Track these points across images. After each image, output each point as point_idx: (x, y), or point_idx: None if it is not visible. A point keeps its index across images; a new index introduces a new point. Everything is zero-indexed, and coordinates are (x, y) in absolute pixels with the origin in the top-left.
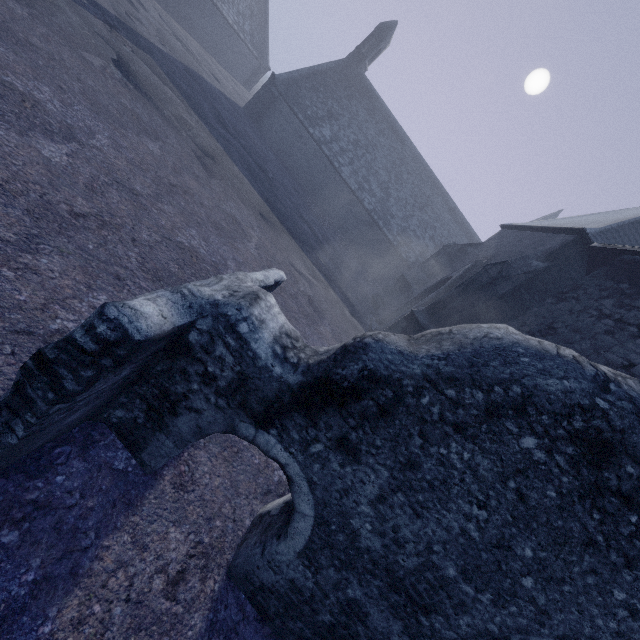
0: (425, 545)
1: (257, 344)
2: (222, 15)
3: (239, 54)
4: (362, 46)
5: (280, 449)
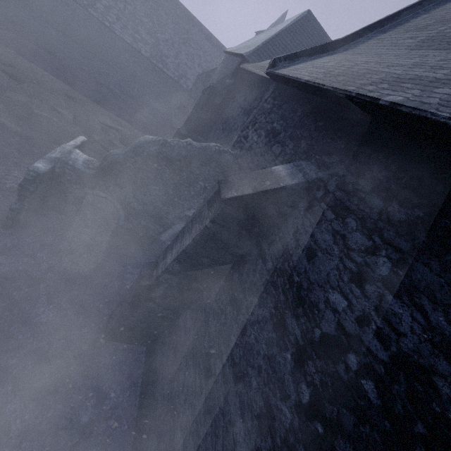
0: (151, 202)
1: (78, 166)
2: None
3: None
4: None
5: (102, 193)
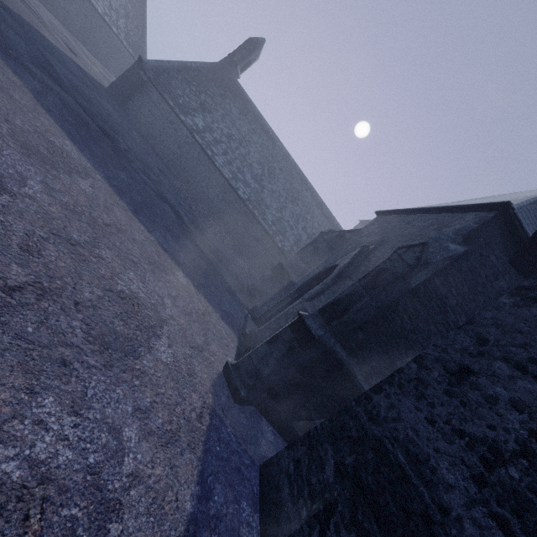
0: None
1: None
2: (89, 1)
3: (113, 48)
4: (234, 54)
5: None
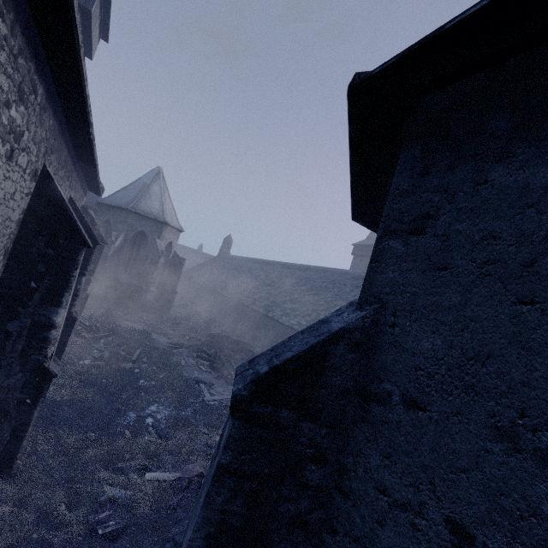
0: None
1: None
2: None
3: None
4: (221, 248)
5: None
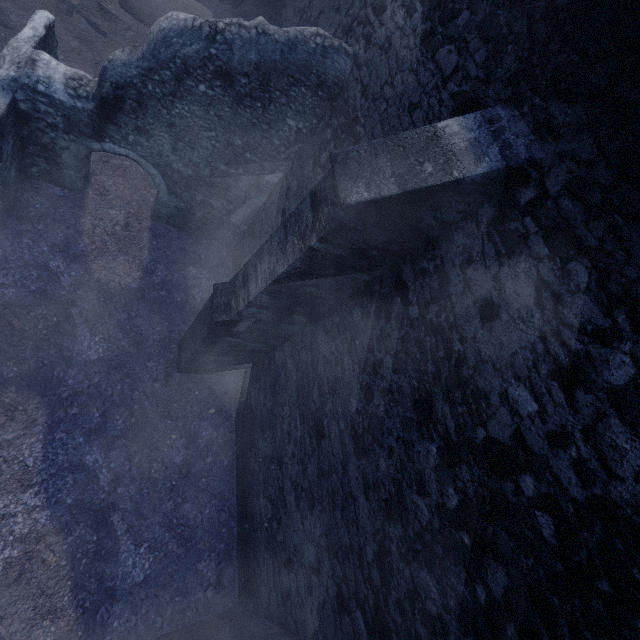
0: (206, 161)
1: (57, 95)
2: None
3: None
4: None
5: (118, 148)
